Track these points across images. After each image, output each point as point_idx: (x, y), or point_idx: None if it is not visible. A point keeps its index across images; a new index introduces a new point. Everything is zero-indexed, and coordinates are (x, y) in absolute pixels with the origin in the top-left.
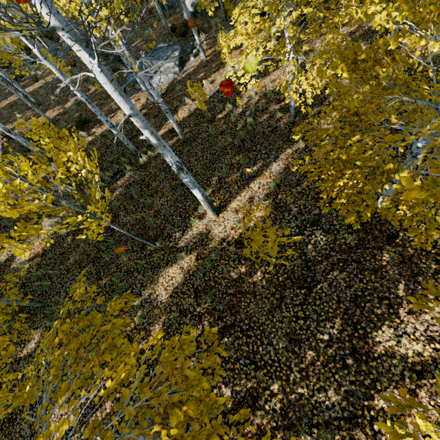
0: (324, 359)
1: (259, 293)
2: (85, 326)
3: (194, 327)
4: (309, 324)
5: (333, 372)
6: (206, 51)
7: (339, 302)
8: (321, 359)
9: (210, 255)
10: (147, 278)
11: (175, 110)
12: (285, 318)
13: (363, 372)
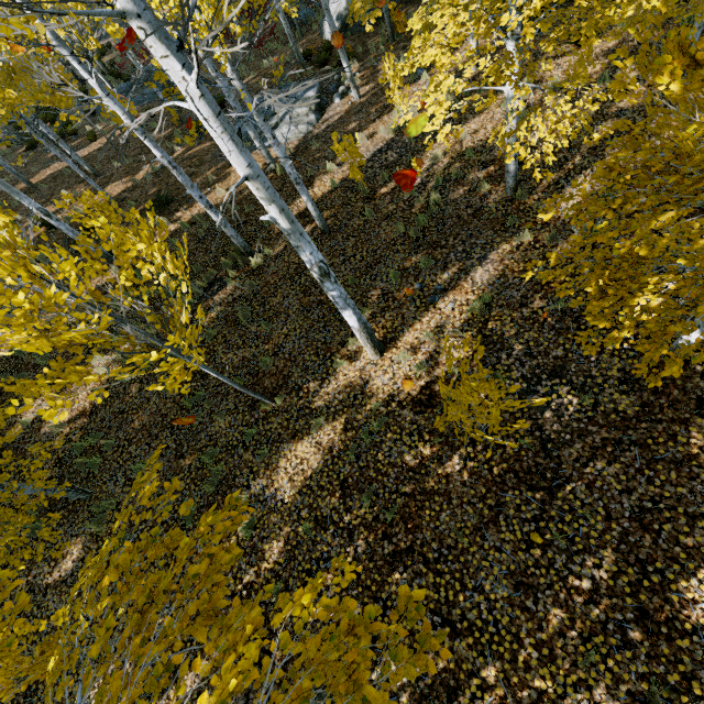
0: (585, 627)
1: (457, 494)
2: (155, 537)
3: (341, 550)
4: (553, 557)
5: (604, 653)
6: (360, 89)
7: (609, 520)
8: (578, 627)
9: (369, 423)
10: (260, 458)
11: (309, 181)
12: (506, 543)
13: (663, 658)
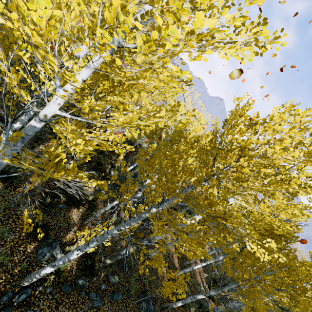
0: None
1: None
2: None
3: None
4: None
5: None
6: None
7: None
8: None
9: None
10: None
11: (216, 255)
12: None
13: None
